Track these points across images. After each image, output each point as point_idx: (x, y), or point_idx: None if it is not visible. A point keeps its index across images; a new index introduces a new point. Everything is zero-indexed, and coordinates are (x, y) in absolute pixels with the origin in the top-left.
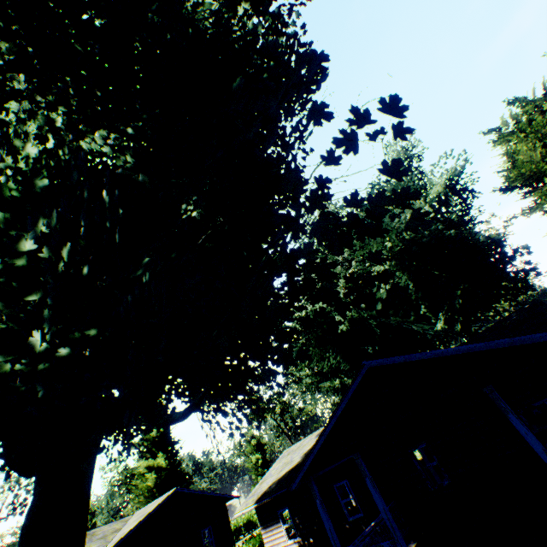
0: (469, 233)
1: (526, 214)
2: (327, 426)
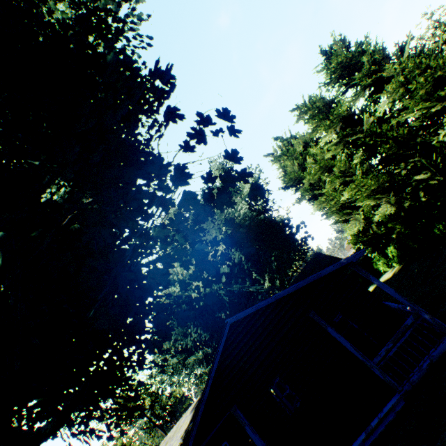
0: (271, 217)
1: (299, 202)
2: (205, 391)
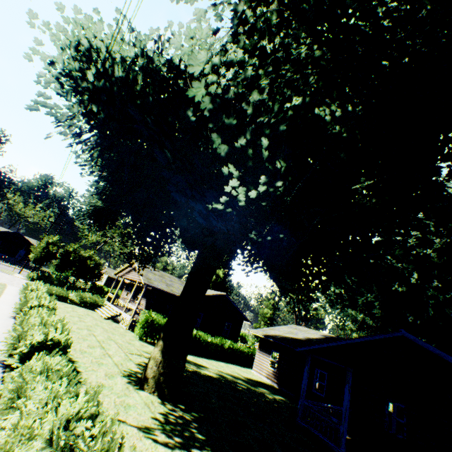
0: None
1: None
2: (342, 341)
